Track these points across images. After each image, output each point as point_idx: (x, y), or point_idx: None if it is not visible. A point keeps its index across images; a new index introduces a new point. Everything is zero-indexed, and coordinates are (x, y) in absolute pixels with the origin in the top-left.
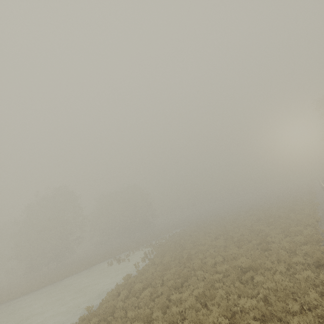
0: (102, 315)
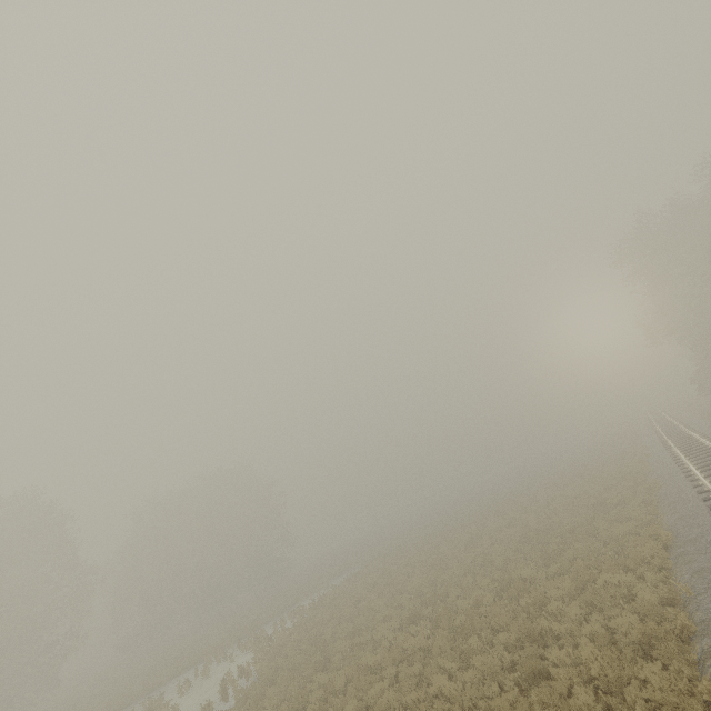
0: None
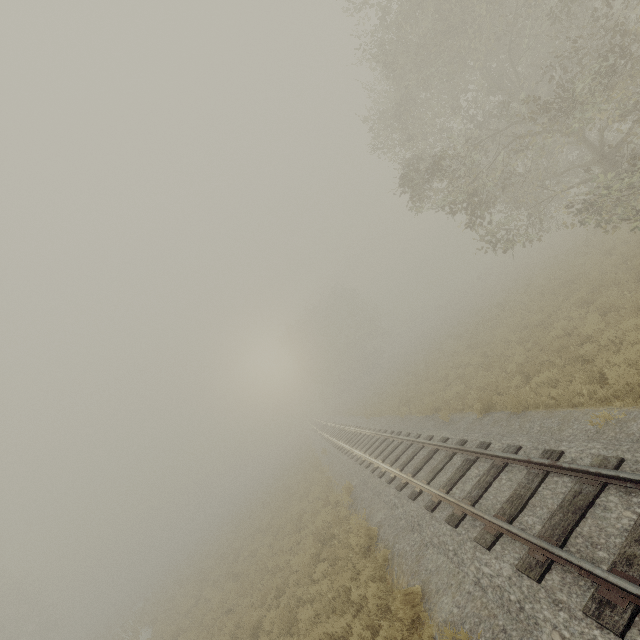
0: (175, 634)
